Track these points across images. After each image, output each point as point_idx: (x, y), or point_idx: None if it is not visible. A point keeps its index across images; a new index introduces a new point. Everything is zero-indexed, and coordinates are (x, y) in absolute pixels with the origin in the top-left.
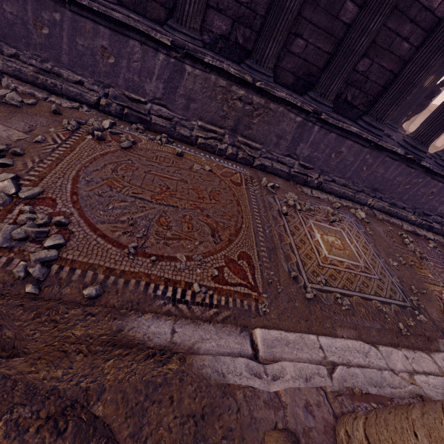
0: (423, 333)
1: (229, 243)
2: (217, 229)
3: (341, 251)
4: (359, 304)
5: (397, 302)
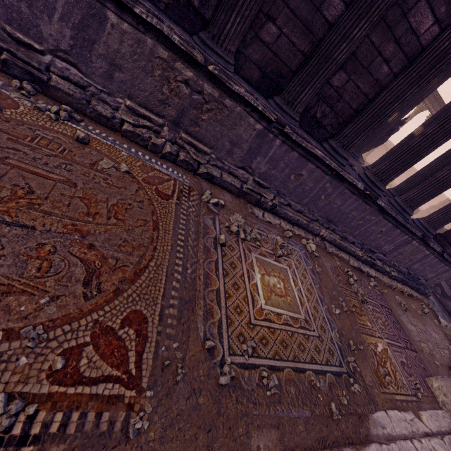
0: (355, 410)
1: (113, 297)
2: (100, 271)
3: (282, 298)
4: (290, 382)
5: (334, 369)
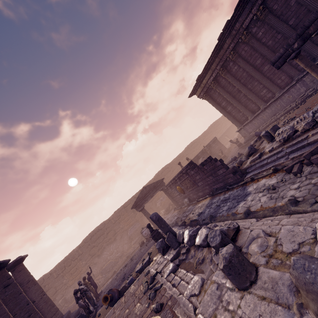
0: None
1: None
2: None
3: None
4: None
5: None
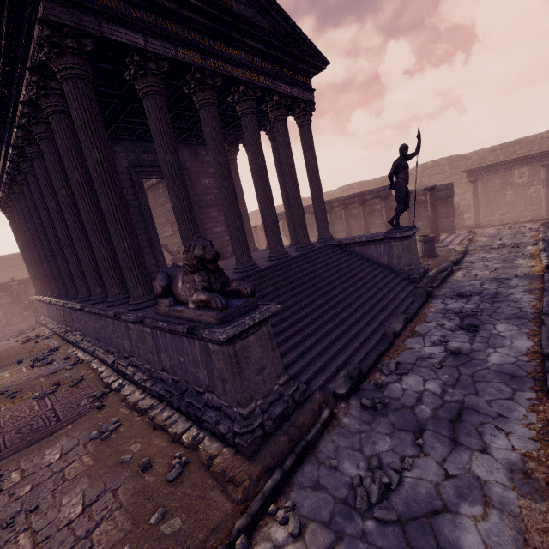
0: None
1: None
2: None
3: None
4: None
5: None
